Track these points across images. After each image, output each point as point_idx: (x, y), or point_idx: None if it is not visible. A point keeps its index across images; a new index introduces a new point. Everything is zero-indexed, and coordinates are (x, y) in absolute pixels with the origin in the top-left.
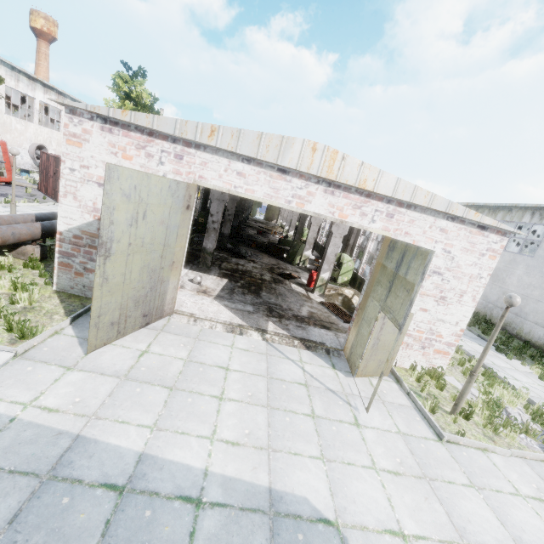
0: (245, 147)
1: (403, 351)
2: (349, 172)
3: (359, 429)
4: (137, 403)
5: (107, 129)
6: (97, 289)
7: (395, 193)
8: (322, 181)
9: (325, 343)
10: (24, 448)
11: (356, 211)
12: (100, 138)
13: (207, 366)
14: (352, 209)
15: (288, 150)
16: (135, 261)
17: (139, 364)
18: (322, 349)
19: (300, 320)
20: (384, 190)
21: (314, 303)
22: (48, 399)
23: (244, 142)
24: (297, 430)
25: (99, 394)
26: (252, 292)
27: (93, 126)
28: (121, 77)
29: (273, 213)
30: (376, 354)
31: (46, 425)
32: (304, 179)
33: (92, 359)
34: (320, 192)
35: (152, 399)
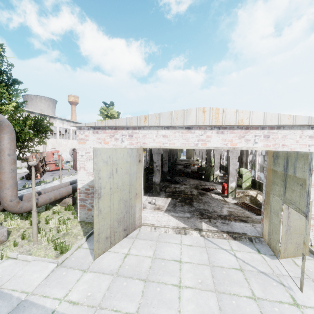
0: (164, 121)
1: (313, 232)
2: (229, 117)
3: (300, 309)
4: (124, 294)
5: (95, 132)
6: (96, 218)
7: (265, 122)
8: (214, 127)
9: (247, 233)
10: None
11: (241, 139)
12: (93, 137)
13: (167, 261)
14: (238, 139)
15: (188, 116)
16: (115, 197)
17: (124, 263)
18: (245, 238)
19: (223, 218)
20: (257, 122)
21: (230, 204)
22: (73, 295)
23: (163, 119)
24: (245, 313)
25: (101, 289)
26: (187, 204)
27: (89, 132)
28: (103, 108)
29: (190, 154)
30: (291, 237)
31: None
32: (202, 129)
33: (97, 263)
34: (214, 134)
35: (134, 291)
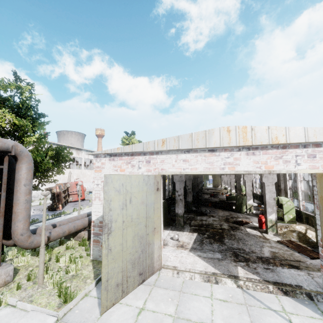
0: (183, 144)
1: None
2: (260, 136)
3: None
4: None
5: (112, 159)
6: (104, 258)
7: (307, 138)
8: (242, 148)
9: (302, 286)
10: None
11: (278, 160)
12: (109, 165)
13: None
14: (274, 160)
15: (211, 137)
16: (128, 232)
17: None
18: (302, 294)
19: (265, 261)
20: (296, 139)
21: (272, 242)
22: None
23: (182, 142)
24: None
25: None
26: (216, 241)
27: (106, 160)
28: (125, 138)
29: (217, 182)
30: None
31: None
32: (228, 151)
33: (104, 319)
34: (243, 156)
35: None
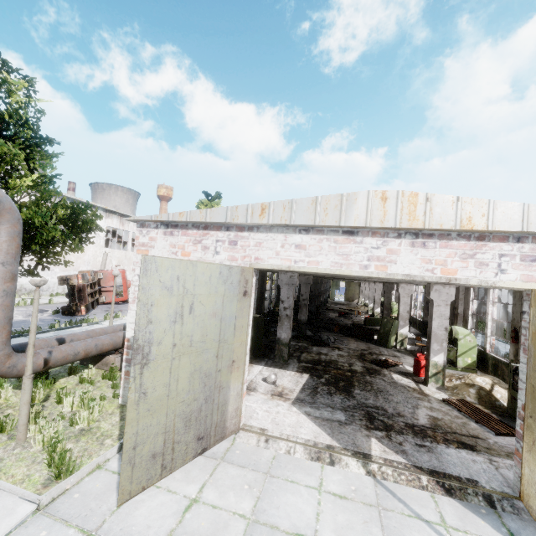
0: (299, 216)
1: None
2: (441, 213)
3: None
4: None
5: (169, 233)
6: (131, 409)
7: (526, 225)
8: (404, 233)
9: (478, 481)
10: None
11: (467, 261)
12: (163, 242)
13: (281, 535)
14: (460, 260)
15: (351, 207)
16: (182, 365)
17: (182, 526)
18: (476, 495)
19: (419, 432)
20: (506, 225)
21: (433, 401)
22: None
23: (298, 211)
24: None
25: None
26: (340, 391)
27: (158, 233)
28: (203, 203)
29: (353, 293)
30: None
31: None
32: (379, 236)
33: (123, 515)
34: (406, 247)
35: None
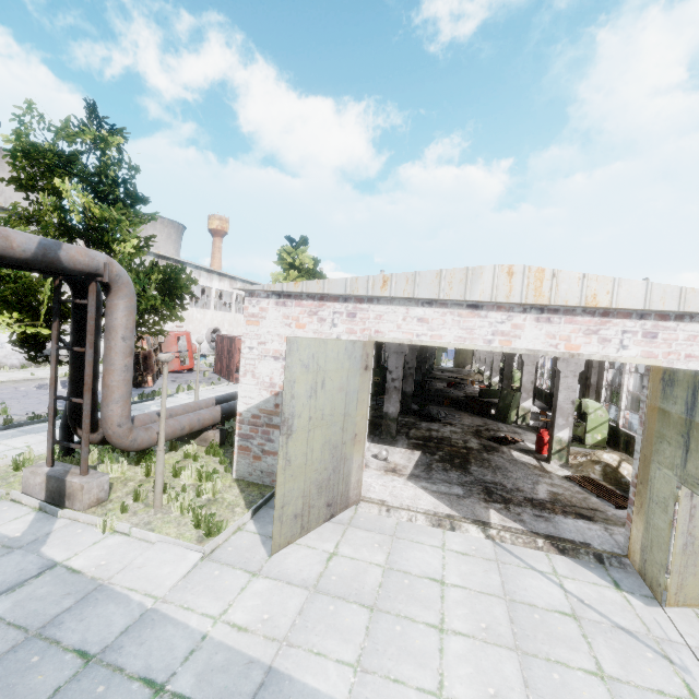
0: (423, 290)
1: None
2: (567, 289)
3: None
4: (332, 627)
5: (281, 303)
6: (280, 473)
7: (649, 303)
8: (530, 308)
9: (591, 544)
10: (216, 677)
11: (591, 337)
12: (275, 313)
13: (414, 577)
14: (584, 336)
15: (476, 281)
16: (316, 437)
17: (329, 570)
18: (588, 554)
19: (538, 505)
20: (629, 303)
21: (555, 477)
22: (237, 614)
23: (421, 285)
24: None
25: (287, 611)
26: (456, 467)
27: (269, 303)
28: (286, 250)
29: (464, 357)
30: (696, 562)
31: (236, 648)
32: (504, 311)
33: (276, 562)
34: (530, 322)
35: (350, 623)
